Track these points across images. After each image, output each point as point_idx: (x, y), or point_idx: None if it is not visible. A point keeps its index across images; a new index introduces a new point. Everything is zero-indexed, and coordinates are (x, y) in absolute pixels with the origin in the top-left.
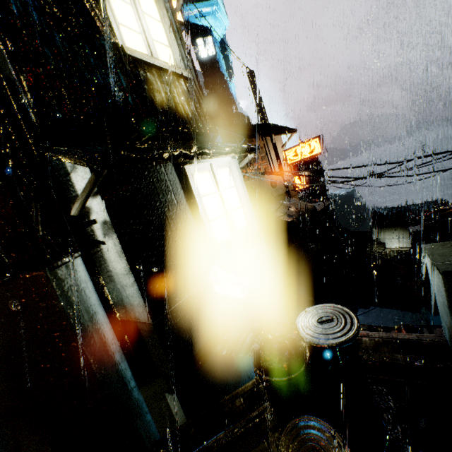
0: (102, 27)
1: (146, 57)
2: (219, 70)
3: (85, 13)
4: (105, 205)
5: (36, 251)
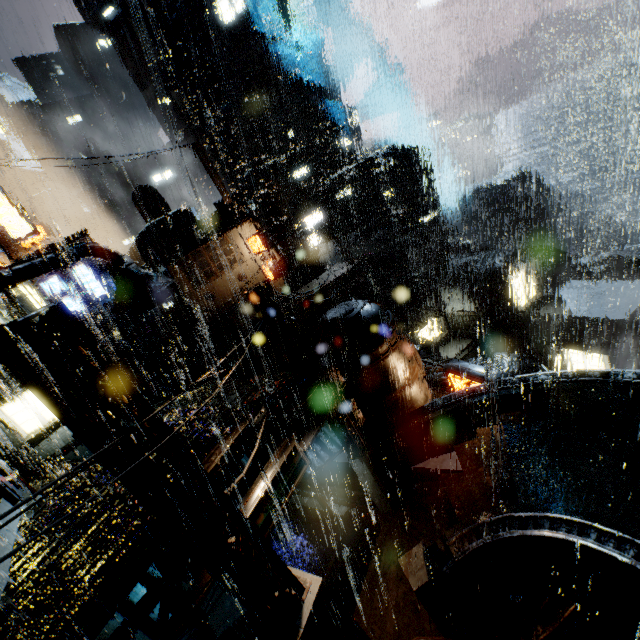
0: None
1: None
2: (257, 34)
3: None
4: None
5: None
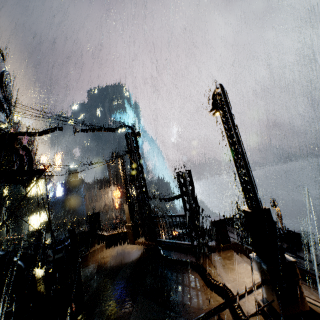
0: (24, 194)
1: (32, 195)
2: None
3: (21, 194)
4: (11, 223)
5: (0, 229)
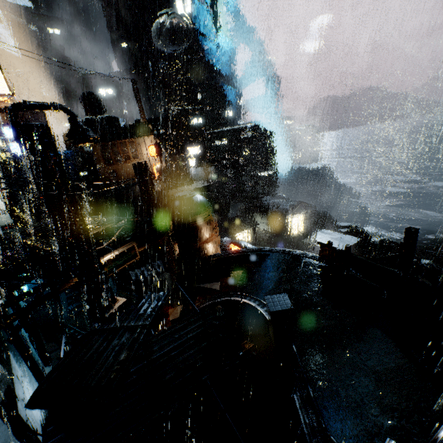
0: None
1: None
2: (195, 29)
3: None
4: None
5: None
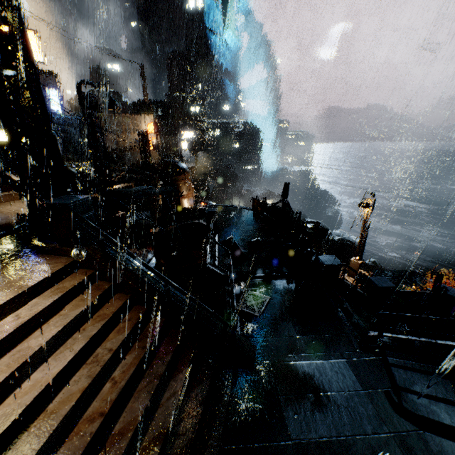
0: None
1: None
2: (203, 23)
3: None
4: None
5: None
